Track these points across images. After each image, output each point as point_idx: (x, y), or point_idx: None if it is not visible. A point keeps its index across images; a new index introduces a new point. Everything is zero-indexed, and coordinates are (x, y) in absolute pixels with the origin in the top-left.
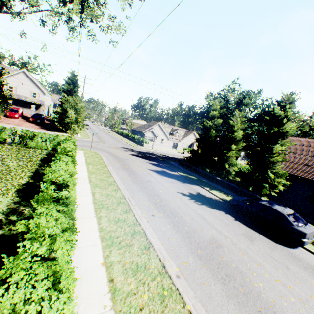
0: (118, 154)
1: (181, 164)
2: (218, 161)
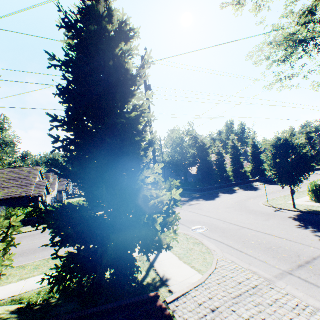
0: (237, 200)
1: (204, 190)
2: (220, 175)
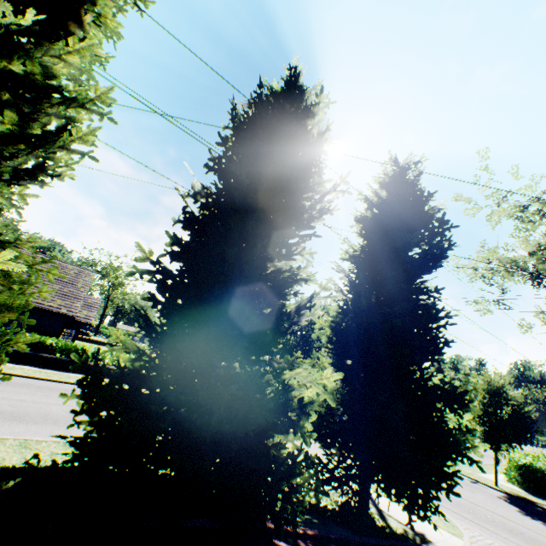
0: None
1: None
2: None
